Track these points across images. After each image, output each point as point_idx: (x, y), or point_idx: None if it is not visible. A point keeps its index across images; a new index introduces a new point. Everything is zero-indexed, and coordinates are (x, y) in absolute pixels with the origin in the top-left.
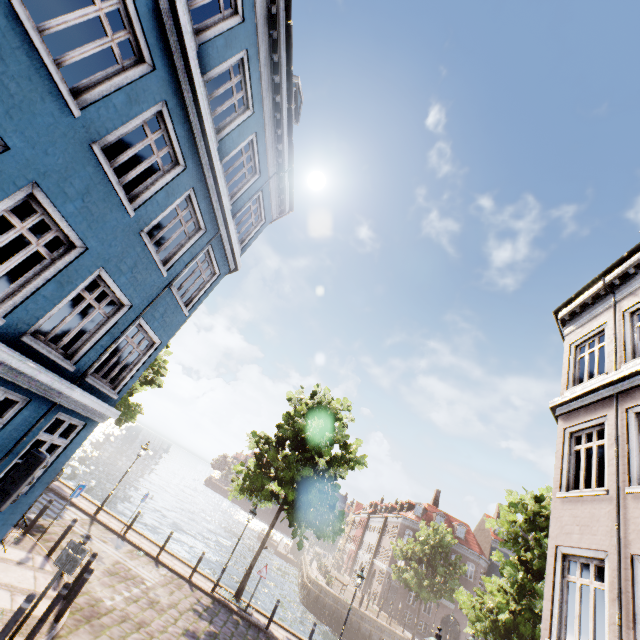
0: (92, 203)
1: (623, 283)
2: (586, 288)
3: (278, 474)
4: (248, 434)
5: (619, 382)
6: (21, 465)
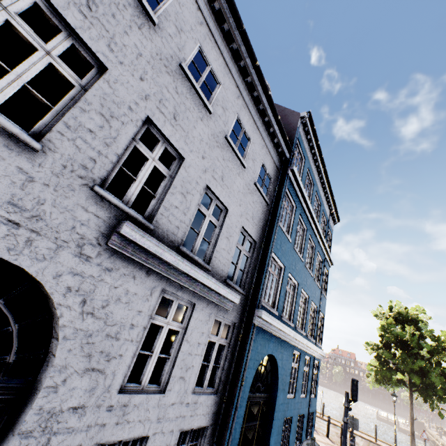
0: (307, 281)
1: None
2: None
3: (398, 367)
4: (364, 345)
5: None
6: (352, 384)
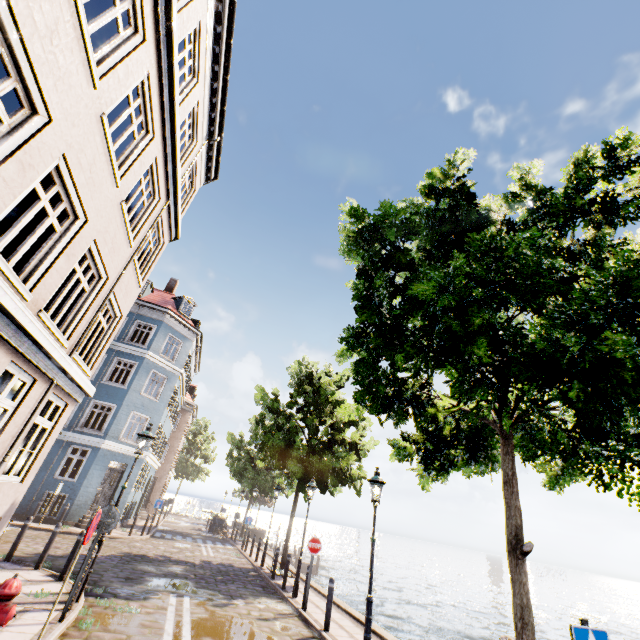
0: None
1: None
2: None
3: None
4: None
5: None
6: None
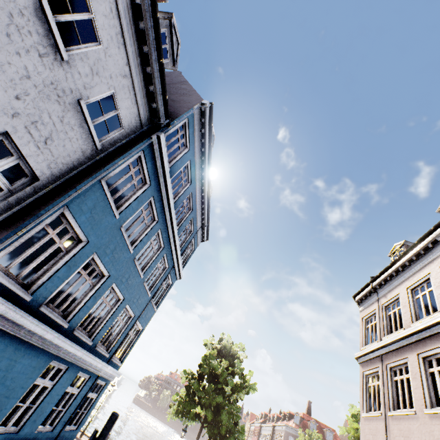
0: (129, 280)
1: (380, 288)
2: (365, 287)
3: (201, 401)
4: (181, 372)
5: (382, 348)
6: (109, 420)
